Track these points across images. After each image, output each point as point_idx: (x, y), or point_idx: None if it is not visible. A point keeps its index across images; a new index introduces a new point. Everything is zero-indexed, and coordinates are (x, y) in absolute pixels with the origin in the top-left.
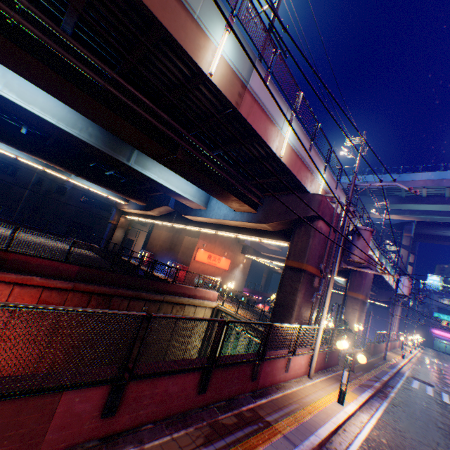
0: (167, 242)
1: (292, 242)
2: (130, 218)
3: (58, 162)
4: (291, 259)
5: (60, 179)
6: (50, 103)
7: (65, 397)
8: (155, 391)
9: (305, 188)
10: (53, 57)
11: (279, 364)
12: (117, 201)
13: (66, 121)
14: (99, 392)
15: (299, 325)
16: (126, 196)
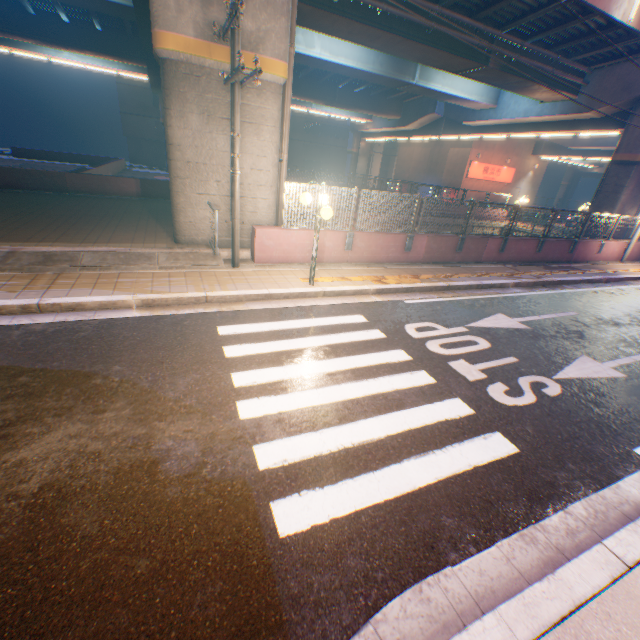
0: (422, 163)
1: (626, 131)
2: (369, 141)
3: (312, 97)
4: (620, 154)
5: None
6: (349, 46)
7: (487, 242)
8: (515, 248)
9: None
10: (399, 24)
11: (591, 248)
12: (352, 122)
13: (361, 60)
14: (497, 243)
15: (617, 216)
16: (377, 115)
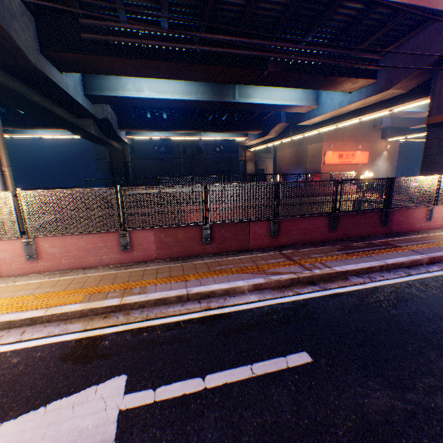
0: (292, 158)
1: (433, 94)
2: (253, 150)
3: (190, 128)
4: (433, 116)
5: (194, 143)
6: (172, 85)
7: (251, 226)
8: (297, 228)
9: (439, 11)
10: (166, 53)
11: (416, 215)
12: (238, 140)
13: (185, 93)
14: (265, 225)
15: (438, 176)
16: (243, 132)
